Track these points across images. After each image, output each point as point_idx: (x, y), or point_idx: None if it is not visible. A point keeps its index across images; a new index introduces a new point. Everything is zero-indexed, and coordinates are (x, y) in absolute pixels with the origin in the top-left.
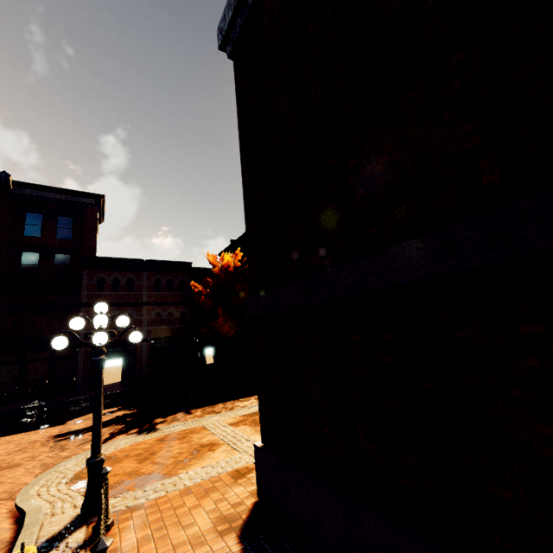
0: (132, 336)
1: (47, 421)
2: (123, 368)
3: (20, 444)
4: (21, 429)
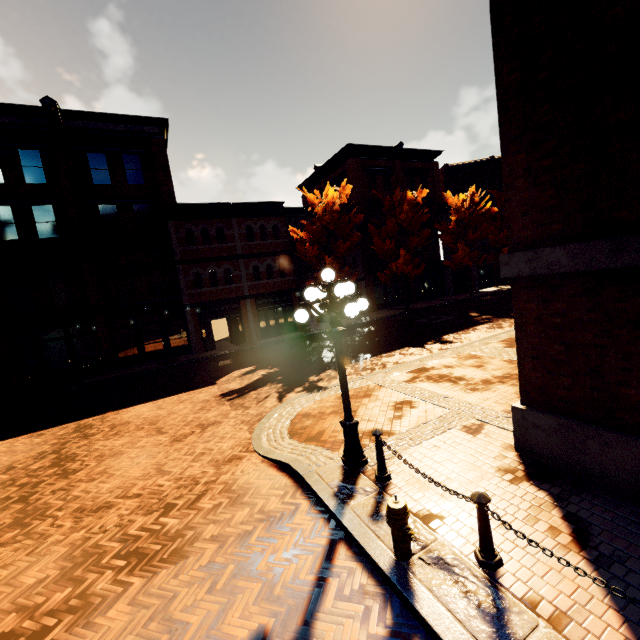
0: (361, 304)
1: (194, 381)
2: (229, 327)
3: (195, 403)
4: (176, 389)
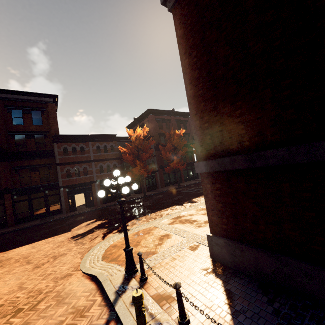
0: (134, 186)
1: (58, 230)
2: (85, 198)
3: (55, 243)
4: (47, 235)
